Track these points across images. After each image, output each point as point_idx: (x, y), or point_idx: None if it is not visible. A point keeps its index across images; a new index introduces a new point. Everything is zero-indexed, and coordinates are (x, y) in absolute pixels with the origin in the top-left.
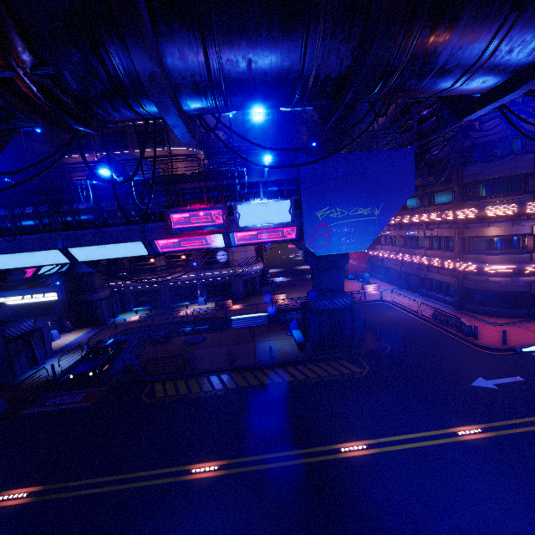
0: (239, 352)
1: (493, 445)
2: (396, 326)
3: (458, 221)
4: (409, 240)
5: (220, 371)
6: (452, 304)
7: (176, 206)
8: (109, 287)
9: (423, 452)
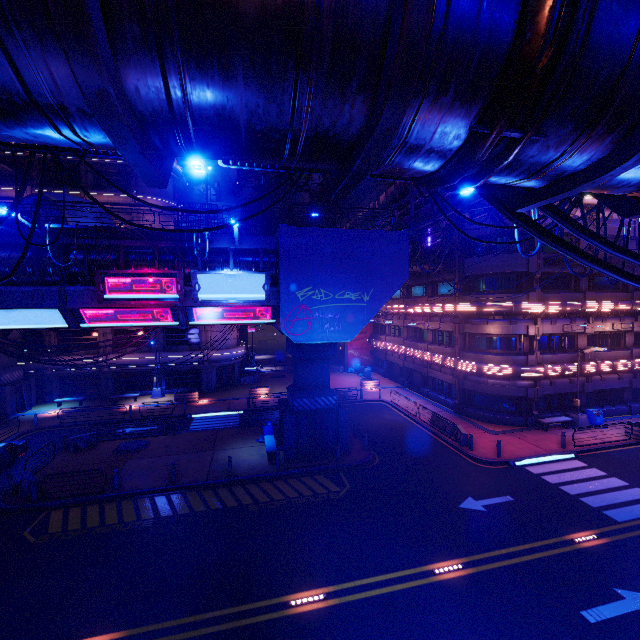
0: (189, 464)
1: (471, 586)
2: (390, 432)
3: (459, 315)
4: (413, 332)
5: (155, 491)
6: (453, 408)
7: (115, 268)
8: (21, 368)
9: (392, 600)
